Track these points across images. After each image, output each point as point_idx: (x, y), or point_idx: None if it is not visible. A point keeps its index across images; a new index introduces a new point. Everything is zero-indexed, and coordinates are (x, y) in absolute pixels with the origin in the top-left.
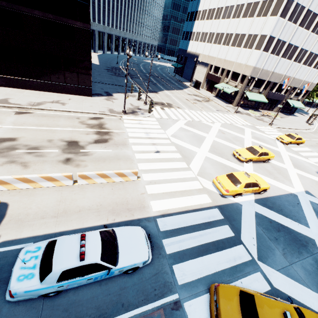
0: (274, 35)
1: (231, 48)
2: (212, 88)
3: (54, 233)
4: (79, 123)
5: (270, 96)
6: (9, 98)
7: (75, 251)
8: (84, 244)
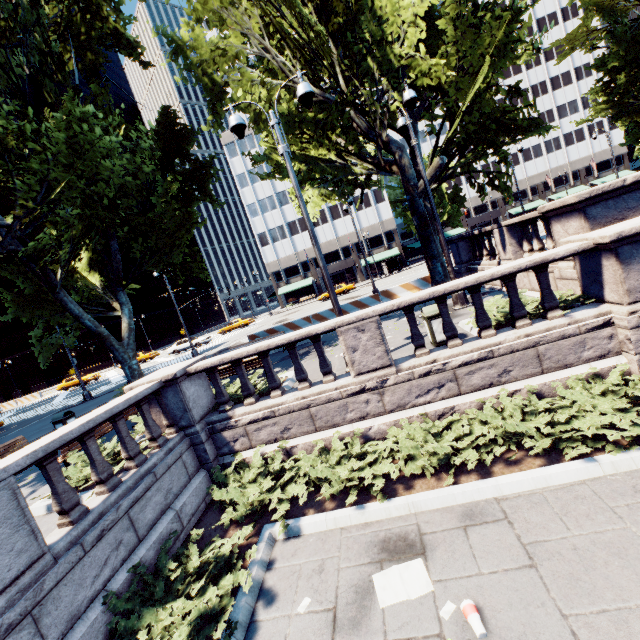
0: (262, 231)
1: None
2: None
3: None
4: None
5: None
6: None
7: None
8: None
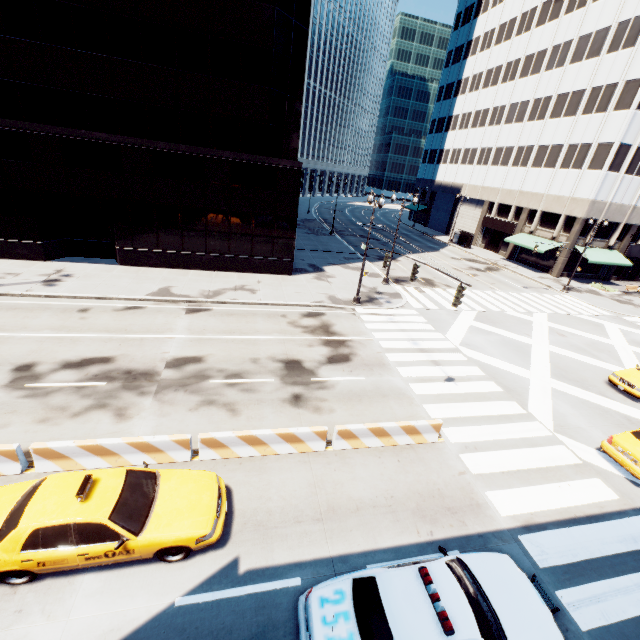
0: (629, 141)
1: (533, 170)
2: (497, 243)
3: (330, 557)
4: (289, 325)
5: (633, 252)
6: (171, 286)
7: (425, 608)
8: (435, 593)
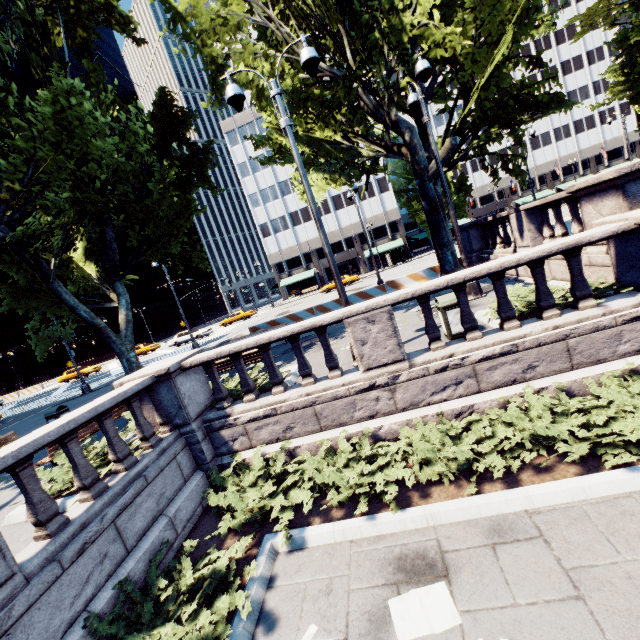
0: (264, 222)
1: None
2: None
3: None
4: None
5: (326, 264)
6: None
7: None
8: None
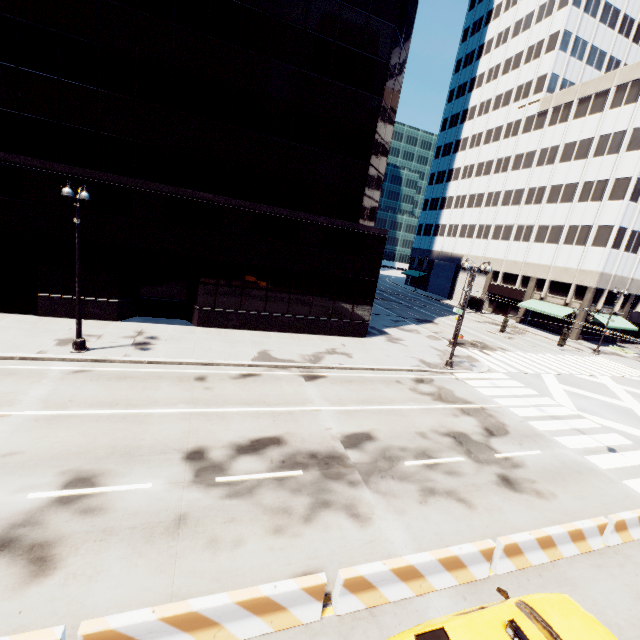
0: (625, 225)
1: (536, 245)
2: (505, 308)
3: None
4: (414, 392)
5: (632, 318)
6: (267, 350)
7: None
8: None
